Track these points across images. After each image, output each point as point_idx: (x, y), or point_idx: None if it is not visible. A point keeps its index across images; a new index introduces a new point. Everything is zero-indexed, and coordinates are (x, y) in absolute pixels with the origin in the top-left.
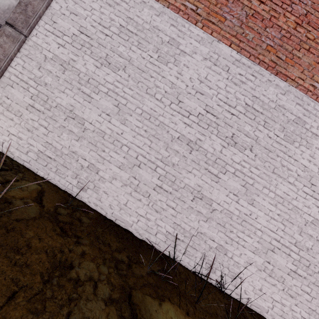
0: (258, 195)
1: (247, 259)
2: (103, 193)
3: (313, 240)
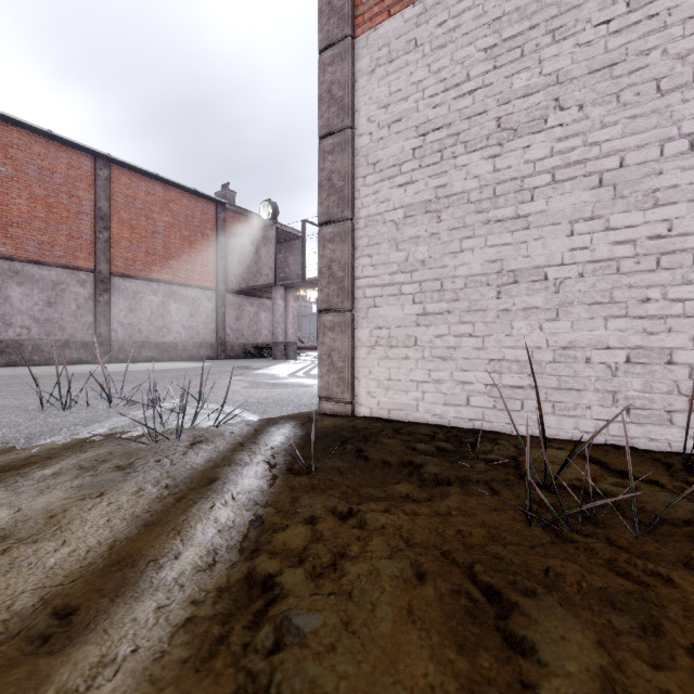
0: None
1: None
2: None
3: None
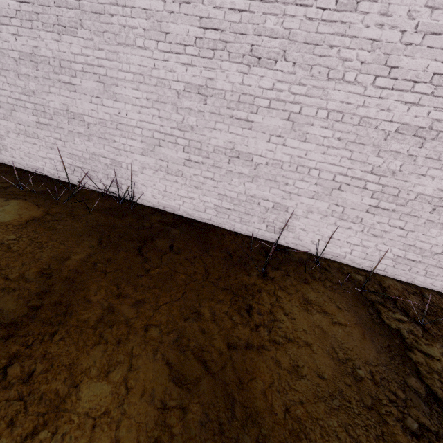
0: (117, 85)
1: (141, 165)
2: (11, 149)
3: (195, 114)
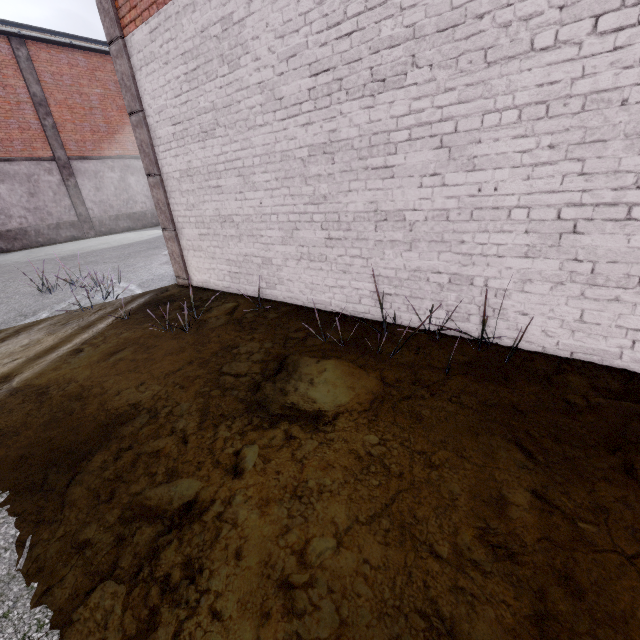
0: (478, 141)
1: (519, 276)
2: (288, 282)
3: None
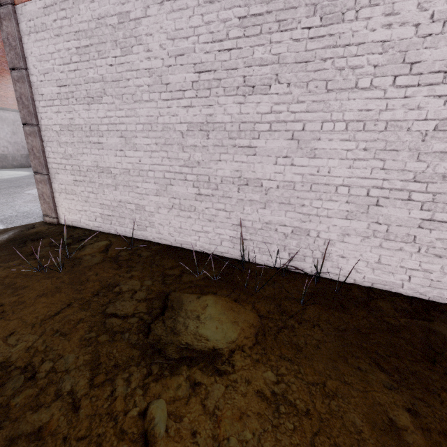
0: (318, 138)
1: (341, 231)
2: (158, 225)
3: None
